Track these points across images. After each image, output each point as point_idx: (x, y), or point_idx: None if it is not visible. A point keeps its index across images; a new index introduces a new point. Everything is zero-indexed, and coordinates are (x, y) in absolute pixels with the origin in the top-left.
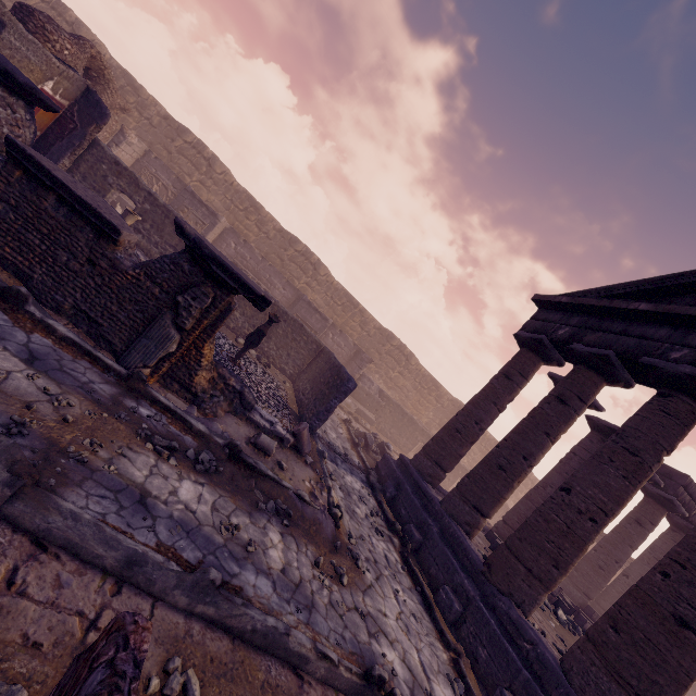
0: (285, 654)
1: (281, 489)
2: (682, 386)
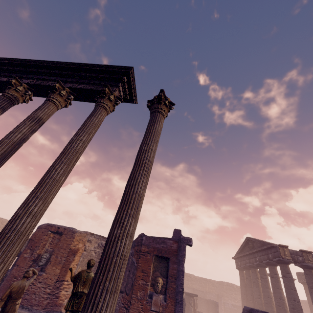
0: None
1: None
2: (250, 267)
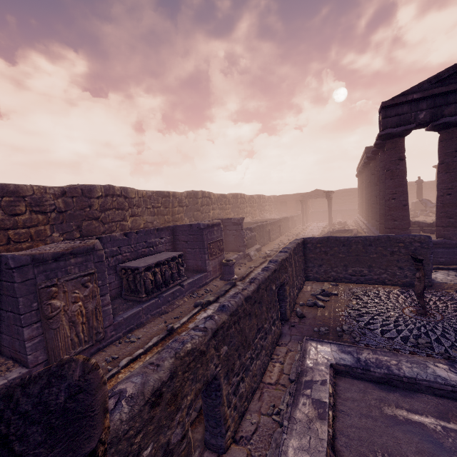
0: None
1: None
2: None
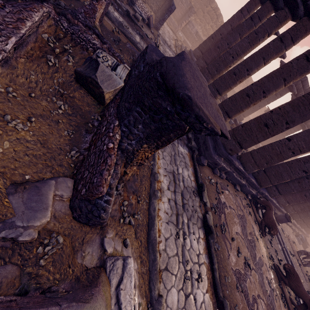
0: (136, 46)
1: (141, 30)
2: (288, 3)
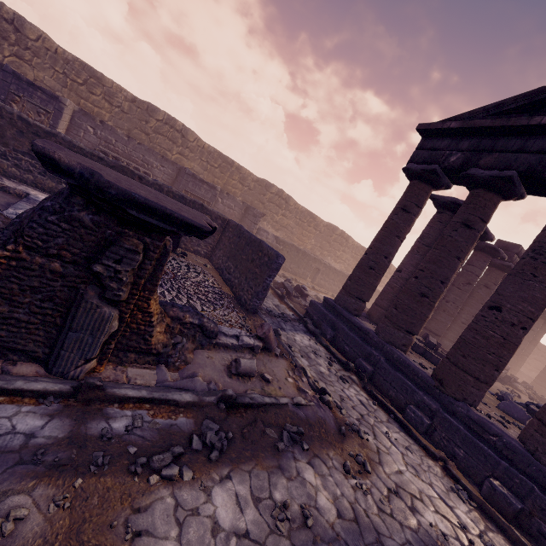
0: None
1: (282, 411)
2: None
